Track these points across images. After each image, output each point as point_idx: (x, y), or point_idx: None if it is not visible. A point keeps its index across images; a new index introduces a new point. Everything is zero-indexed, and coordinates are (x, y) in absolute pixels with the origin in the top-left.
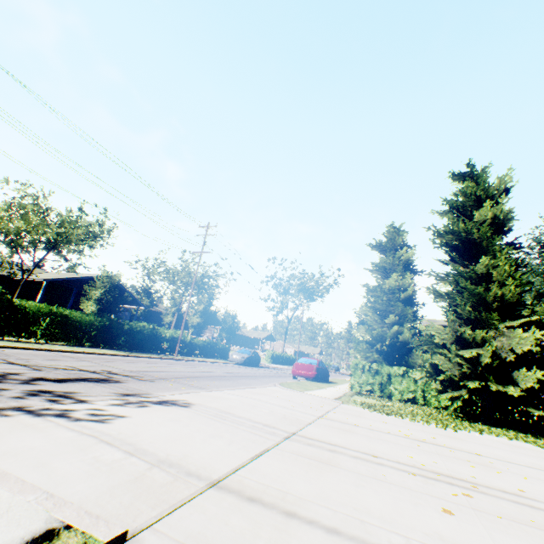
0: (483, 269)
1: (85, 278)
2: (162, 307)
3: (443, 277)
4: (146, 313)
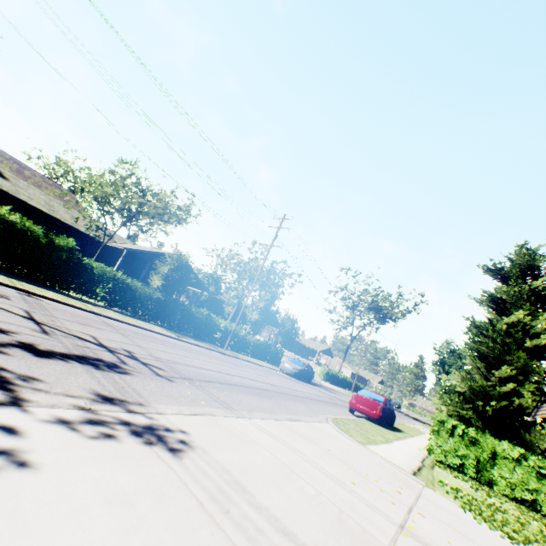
0: None
1: (160, 253)
2: (227, 297)
3: None
4: (210, 299)
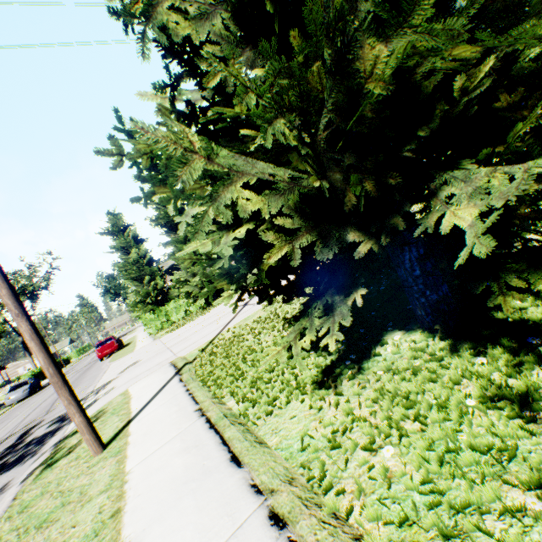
0: (184, 234)
1: None
2: None
3: (167, 244)
4: None
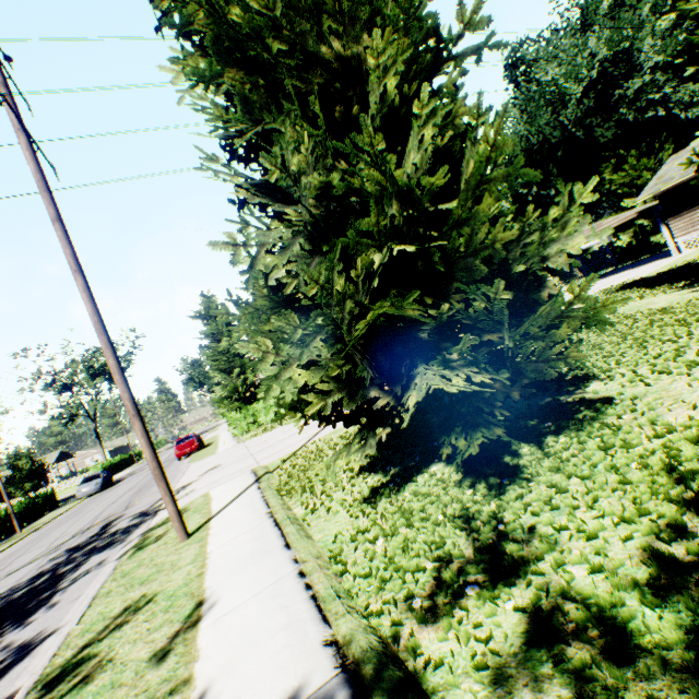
0: None
1: None
2: None
3: None
4: None
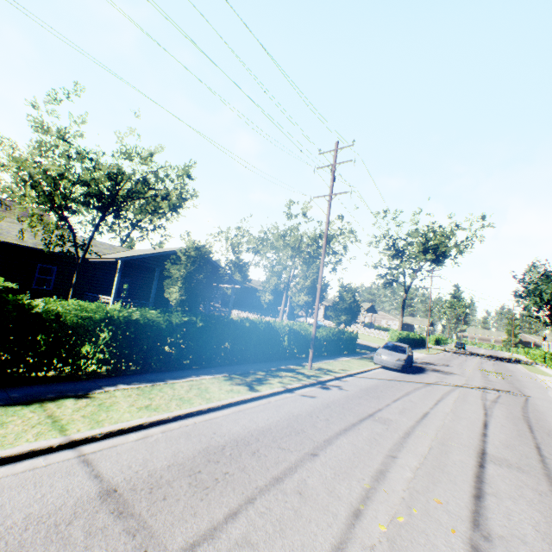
0: None
1: (167, 253)
2: (252, 281)
3: None
4: (239, 290)
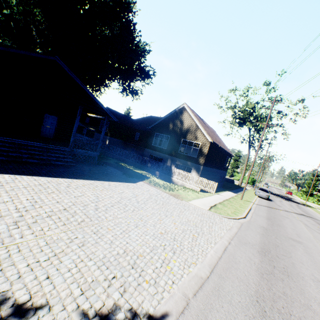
0: None
1: None
2: None
3: None
4: None
